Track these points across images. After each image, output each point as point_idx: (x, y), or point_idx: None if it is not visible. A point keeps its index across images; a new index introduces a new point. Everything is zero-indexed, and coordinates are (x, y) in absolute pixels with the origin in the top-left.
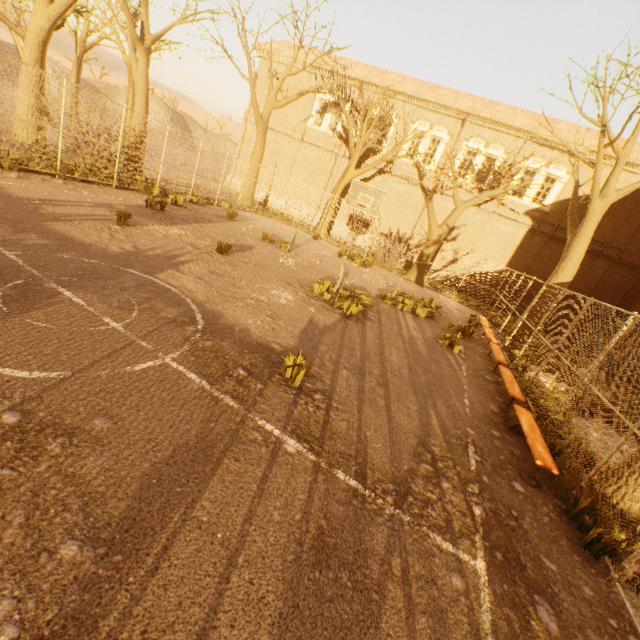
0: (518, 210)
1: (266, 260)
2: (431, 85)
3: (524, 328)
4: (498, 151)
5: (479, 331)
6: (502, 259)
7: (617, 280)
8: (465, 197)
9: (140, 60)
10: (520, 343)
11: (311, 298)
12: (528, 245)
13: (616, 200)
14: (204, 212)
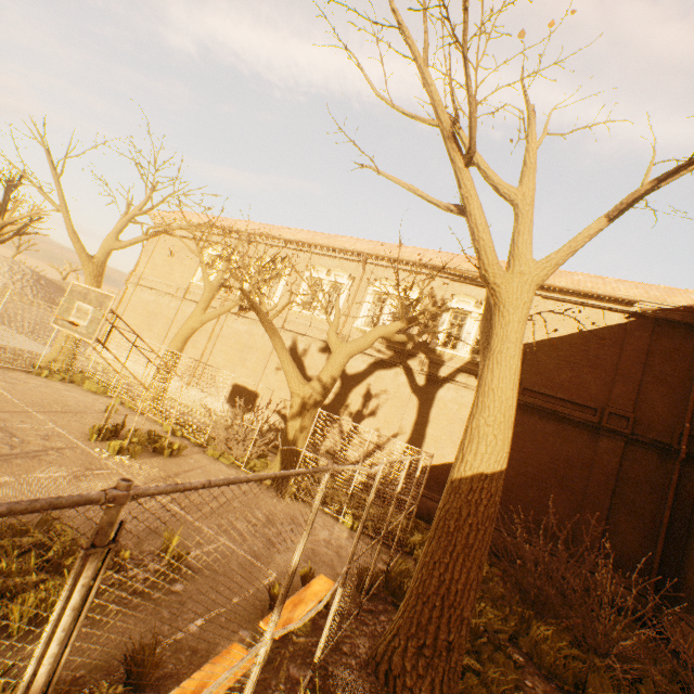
0: (455, 365)
1: None
2: (330, 235)
3: (413, 628)
4: (412, 293)
5: None
6: (449, 442)
7: (648, 473)
8: (381, 352)
9: None
10: (406, 692)
11: None
12: None
13: (544, 278)
14: None
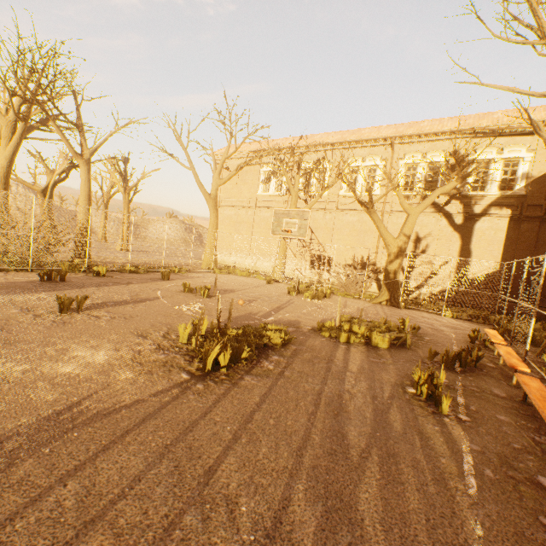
0: (486, 203)
1: (149, 310)
2: (353, 131)
3: None
4: (438, 157)
5: (492, 353)
6: (491, 258)
7: None
8: None
9: (82, 169)
10: None
11: (159, 351)
12: (517, 235)
13: None
14: (133, 277)
